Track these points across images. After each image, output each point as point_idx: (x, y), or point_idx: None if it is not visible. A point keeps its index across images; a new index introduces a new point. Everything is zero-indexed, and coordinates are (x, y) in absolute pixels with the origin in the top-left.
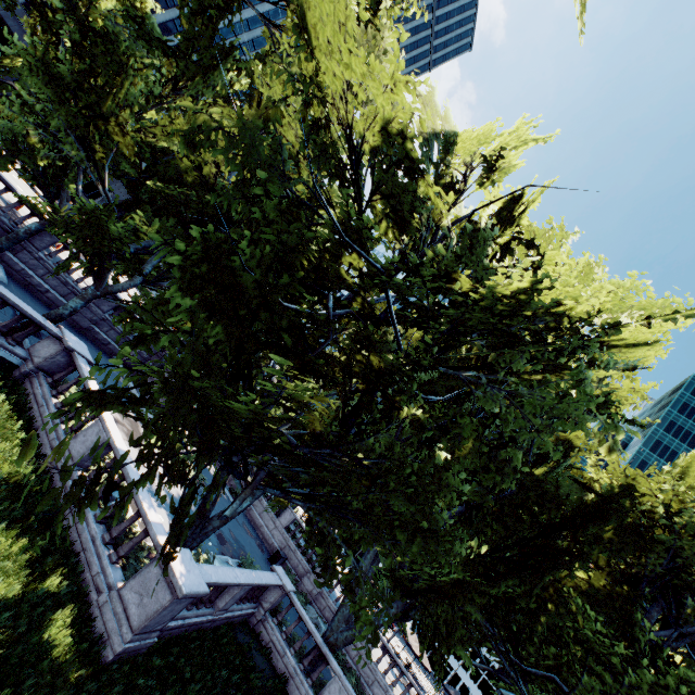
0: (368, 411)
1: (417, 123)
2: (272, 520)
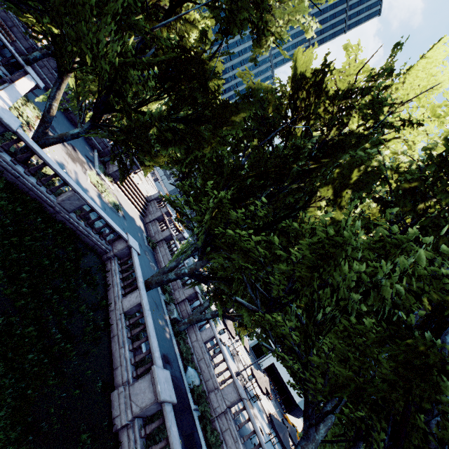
0: None
1: None
2: (168, 260)
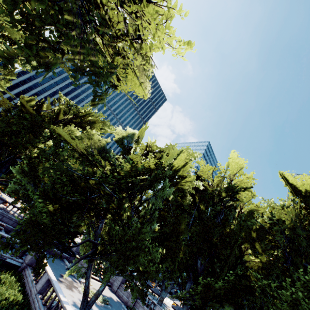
0: (115, 221)
1: (115, 139)
2: None
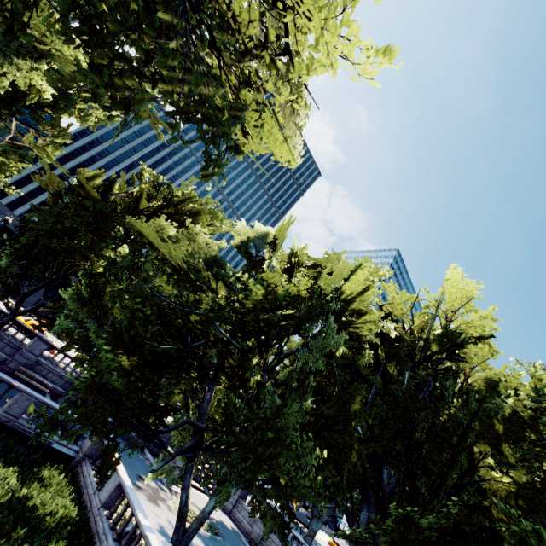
0: (234, 389)
1: (234, 243)
2: None
